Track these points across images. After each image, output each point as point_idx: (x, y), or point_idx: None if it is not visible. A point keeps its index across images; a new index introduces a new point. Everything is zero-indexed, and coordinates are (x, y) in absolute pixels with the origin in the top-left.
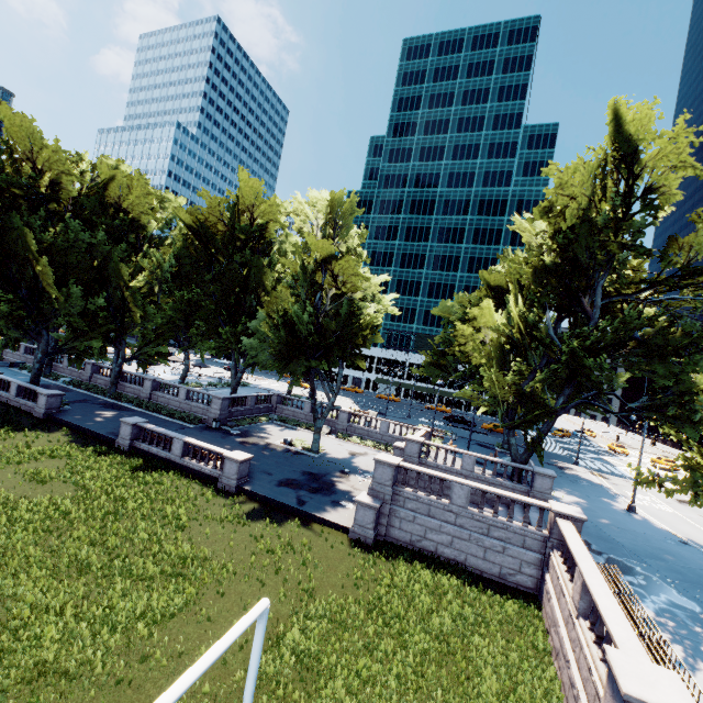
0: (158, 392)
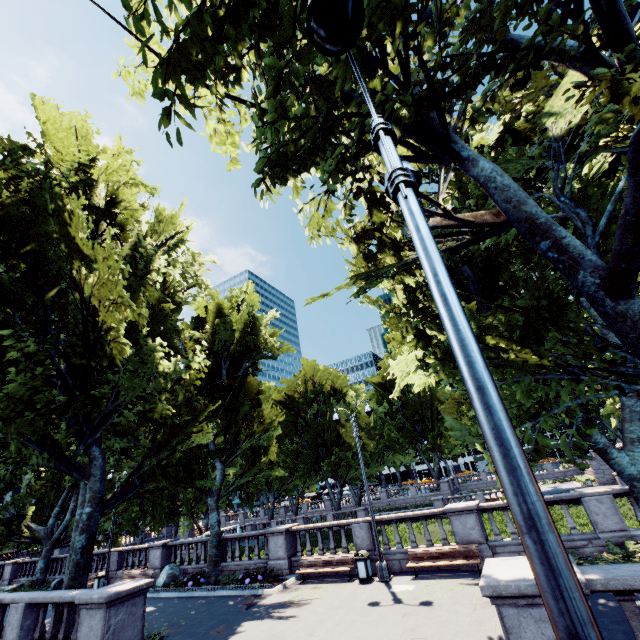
0: (393, 498)
